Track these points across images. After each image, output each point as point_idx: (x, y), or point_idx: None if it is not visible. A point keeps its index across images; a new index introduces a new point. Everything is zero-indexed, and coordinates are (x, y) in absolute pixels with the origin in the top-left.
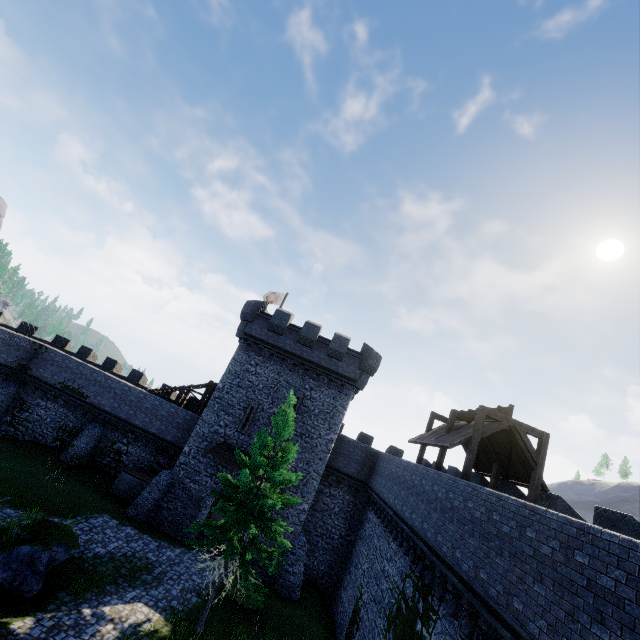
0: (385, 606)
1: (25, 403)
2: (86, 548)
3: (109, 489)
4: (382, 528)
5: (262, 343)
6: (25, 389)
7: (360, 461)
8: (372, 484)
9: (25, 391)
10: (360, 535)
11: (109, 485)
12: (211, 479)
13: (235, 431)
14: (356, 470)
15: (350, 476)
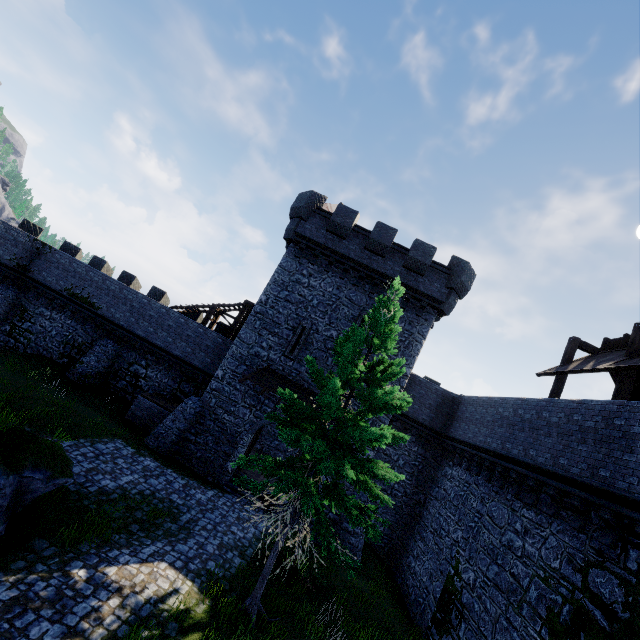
0: (532, 601)
1: (26, 311)
2: (88, 479)
3: (124, 415)
4: (488, 488)
5: (318, 247)
6: (26, 295)
7: (434, 407)
8: (455, 434)
9: (26, 297)
10: (435, 495)
11: (124, 411)
12: (250, 411)
13: (281, 355)
14: (428, 417)
15: (420, 424)
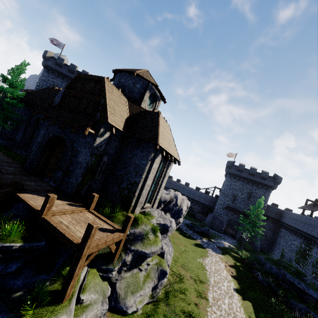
0: (294, 251)
1: None
2: None
3: (194, 217)
4: (289, 233)
5: (235, 175)
6: None
7: (275, 213)
8: (282, 220)
9: None
10: (278, 236)
11: (193, 216)
12: (225, 216)
13: (230, 202)
14: (274, 216)
15: (272, 218)
